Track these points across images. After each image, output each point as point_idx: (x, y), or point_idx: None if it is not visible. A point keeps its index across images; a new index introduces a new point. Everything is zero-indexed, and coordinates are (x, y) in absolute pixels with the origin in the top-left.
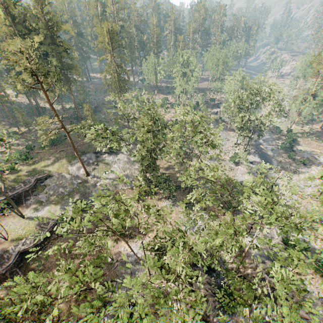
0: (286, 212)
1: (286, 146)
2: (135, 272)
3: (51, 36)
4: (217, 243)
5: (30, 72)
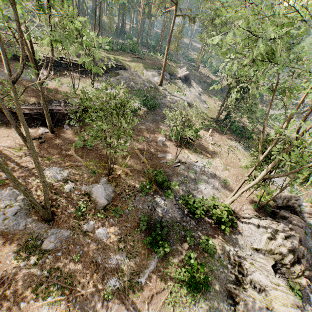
0: None
1: None
2: (199, 180)
3: None
4: None
5: None
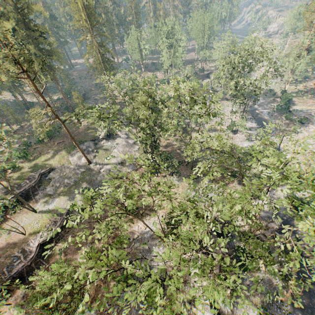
0: (304, 168)
1: (282, 108)
2: (152, 247)
3: (23, 20)
4: (240, 207)
5: (10, 60)
